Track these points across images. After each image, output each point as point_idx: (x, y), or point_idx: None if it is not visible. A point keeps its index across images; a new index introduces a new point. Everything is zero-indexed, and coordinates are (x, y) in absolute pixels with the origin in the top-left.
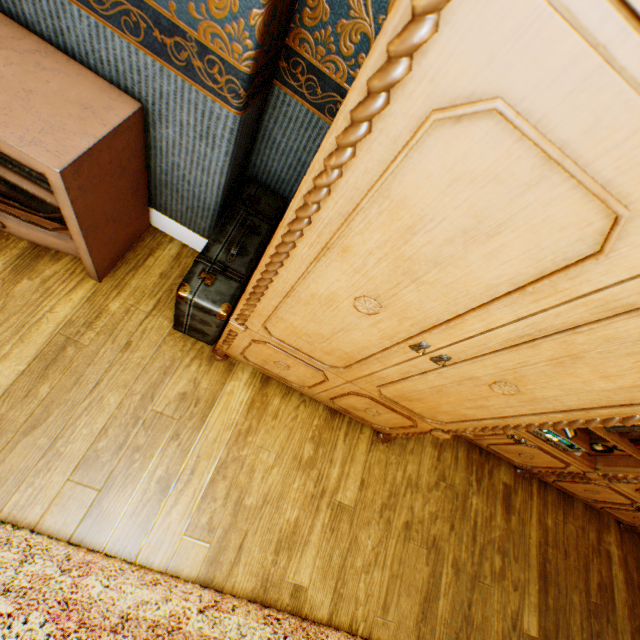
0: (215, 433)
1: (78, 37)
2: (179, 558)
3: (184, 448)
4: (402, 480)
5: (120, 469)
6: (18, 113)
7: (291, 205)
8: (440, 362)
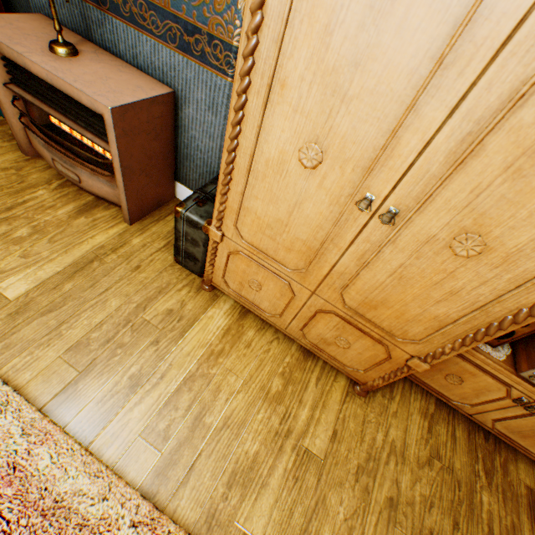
0: (190, 347)
1: (144, 57)
2: (128, 458)
3: (160, 354)
4: (383, 444)
5: (102, 358)
6: (98, 85)
7: (239, 50)
8: (390, 223)
